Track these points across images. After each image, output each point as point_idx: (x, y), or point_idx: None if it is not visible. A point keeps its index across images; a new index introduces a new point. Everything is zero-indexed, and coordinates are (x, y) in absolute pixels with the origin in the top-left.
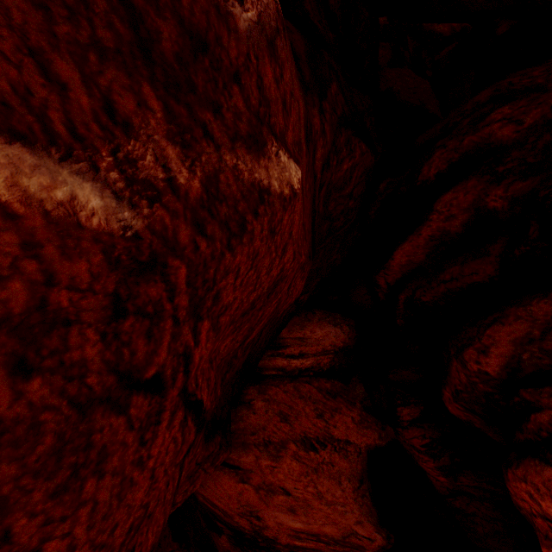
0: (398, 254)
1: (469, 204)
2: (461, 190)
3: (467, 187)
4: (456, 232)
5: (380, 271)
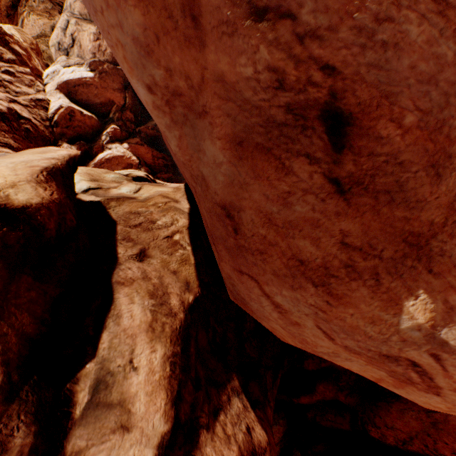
0: (303, 399)
1: (332, 396)
2: (326, 388)
3: (329, 388)
4: (328, 399)
5: (294, 398)
